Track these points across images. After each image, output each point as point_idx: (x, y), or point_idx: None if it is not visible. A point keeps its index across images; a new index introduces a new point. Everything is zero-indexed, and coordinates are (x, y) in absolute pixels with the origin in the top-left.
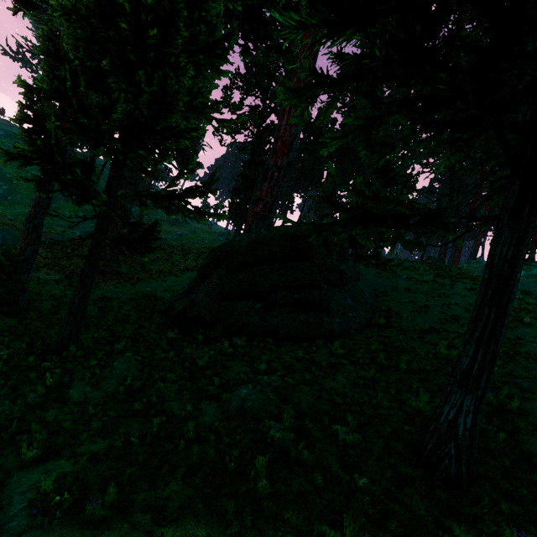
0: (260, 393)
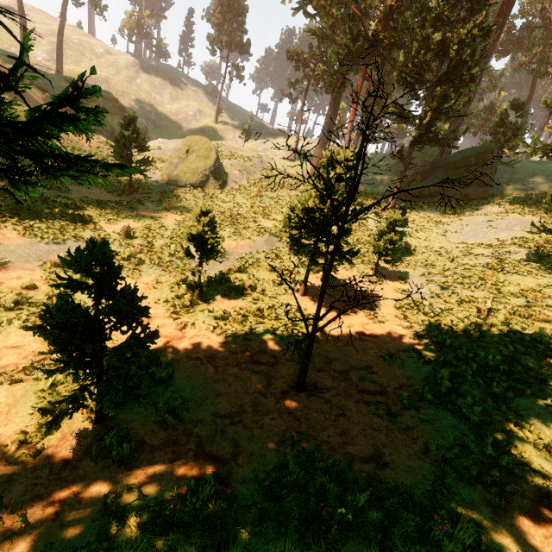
0: (495, 207)
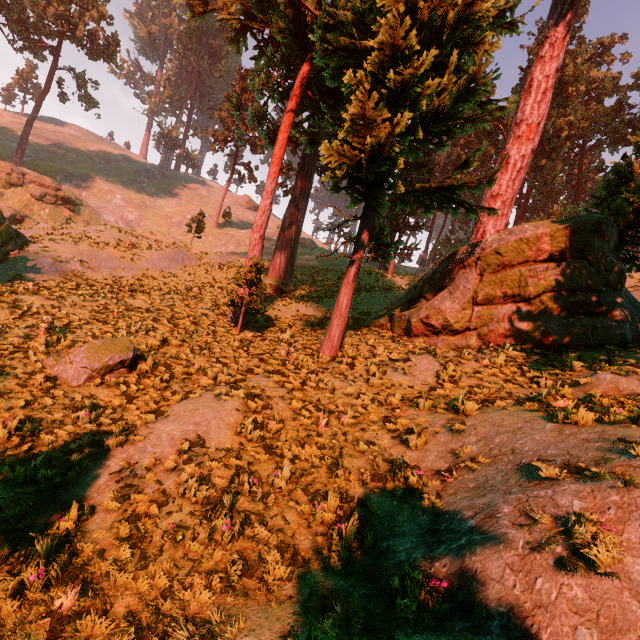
0: (627, 378)
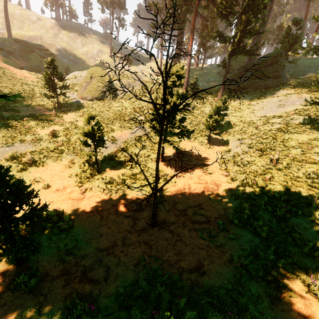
0: (284, 91)
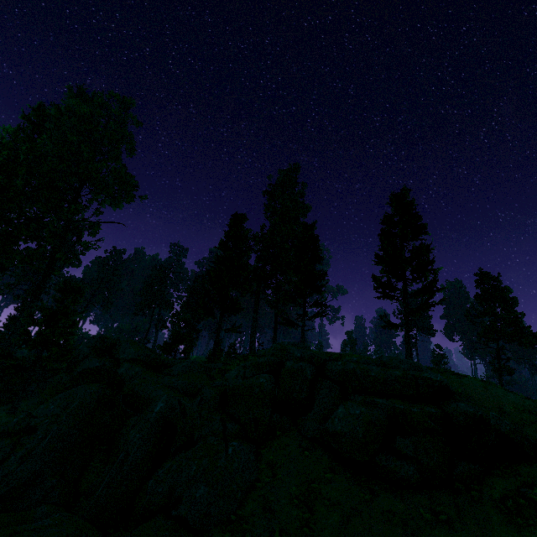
0: None
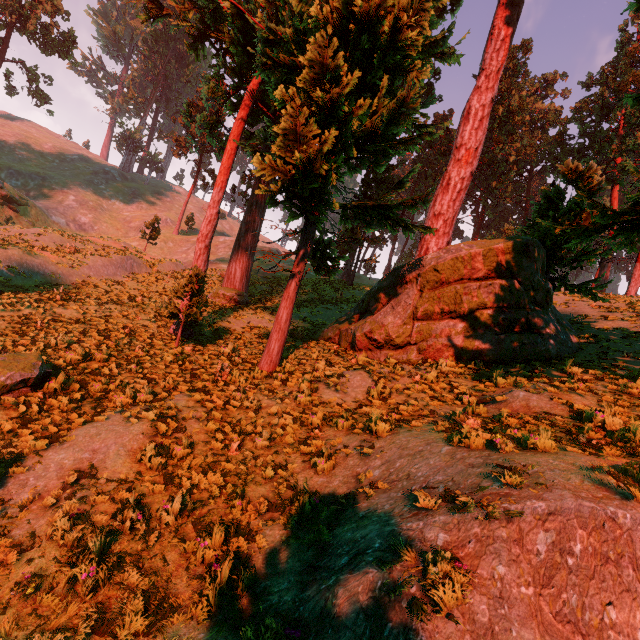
0: (538, 396)
